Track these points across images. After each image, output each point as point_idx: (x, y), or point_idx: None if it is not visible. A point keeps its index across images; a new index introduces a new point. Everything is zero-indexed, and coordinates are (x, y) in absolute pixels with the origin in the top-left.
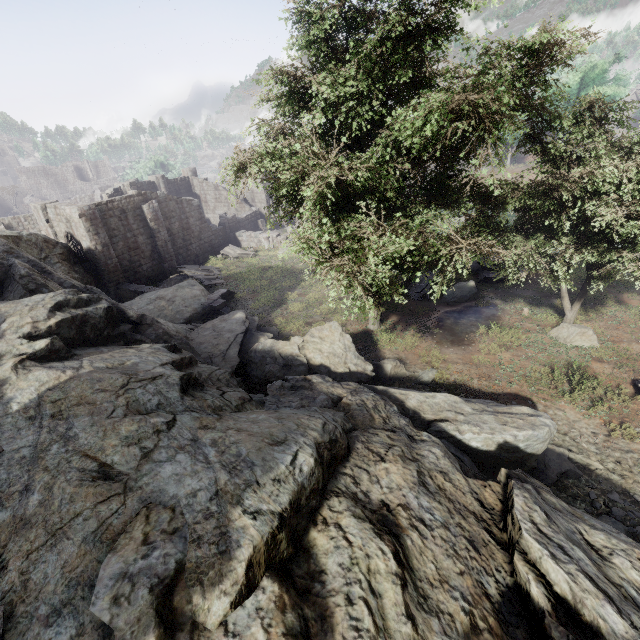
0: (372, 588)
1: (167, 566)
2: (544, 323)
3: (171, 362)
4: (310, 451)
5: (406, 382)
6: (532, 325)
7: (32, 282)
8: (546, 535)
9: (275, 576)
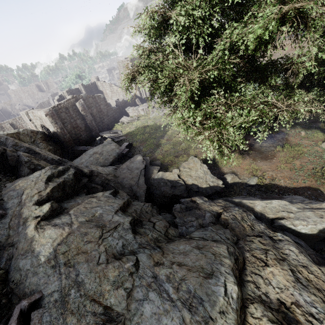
0: None
1: None
2: (316, 139)
3: (119, 208)
4: (232, 279)
5: (240, 186)
6: (308, 141)
7: (32, 164)
8: None
9: None
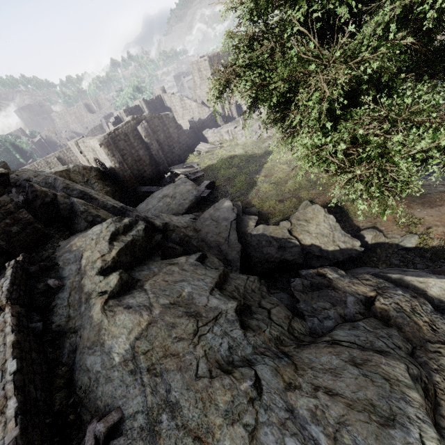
0: None
1: None
2: None
3: (214, 285)
4: (432, 433)
5: (387, 249)
6: None
7: (89, 215)
8: None
9: None
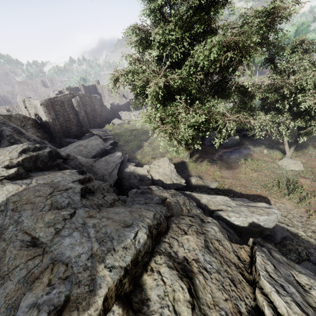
0: (175, 310)
1: (60, 299)
2: (275, 157)
3: (78, 180)
4: (145, 230)
5: (202, 188)
6: (268, 159)
7: (12, 138)
8: (274, 279)
9: (121, 303)
